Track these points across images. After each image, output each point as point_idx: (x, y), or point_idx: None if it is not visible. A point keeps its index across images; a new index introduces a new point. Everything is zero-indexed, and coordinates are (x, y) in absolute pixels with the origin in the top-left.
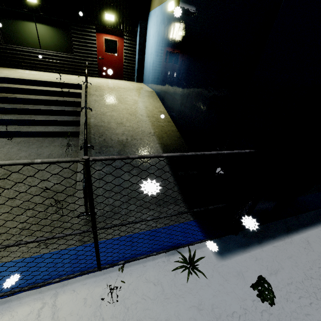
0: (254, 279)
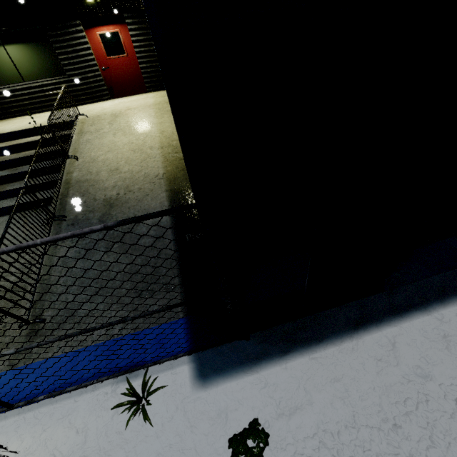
0: (242, 424)
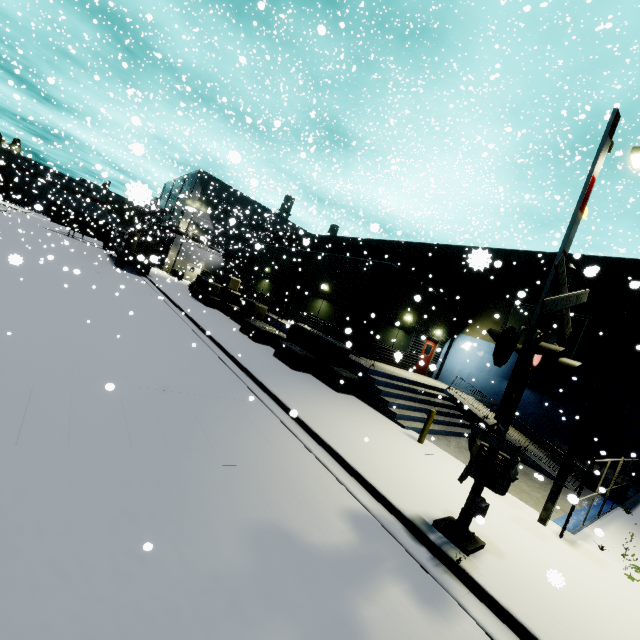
0: None
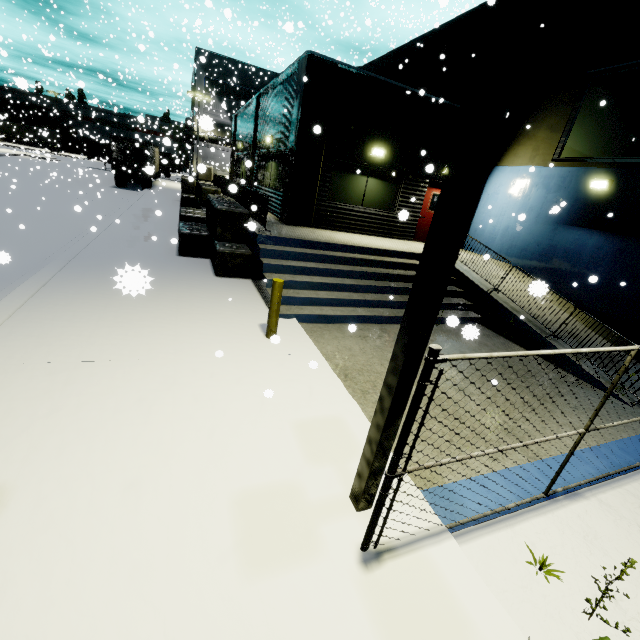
0: None
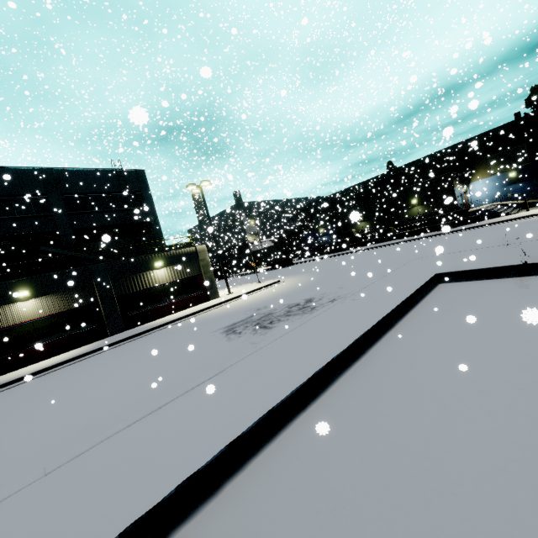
0: None
